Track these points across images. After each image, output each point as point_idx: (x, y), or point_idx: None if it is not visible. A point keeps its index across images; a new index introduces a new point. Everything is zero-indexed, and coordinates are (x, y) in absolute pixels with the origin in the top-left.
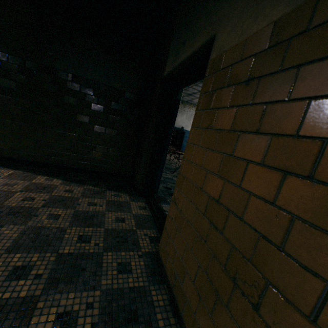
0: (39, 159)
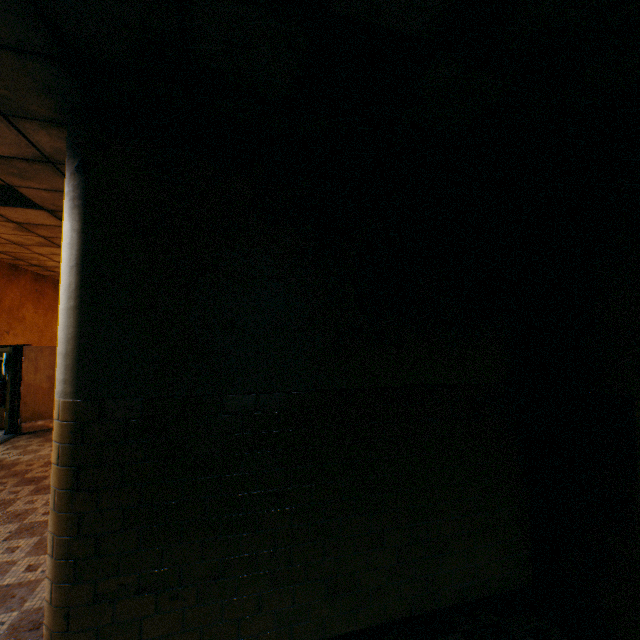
0: (335, 628)
